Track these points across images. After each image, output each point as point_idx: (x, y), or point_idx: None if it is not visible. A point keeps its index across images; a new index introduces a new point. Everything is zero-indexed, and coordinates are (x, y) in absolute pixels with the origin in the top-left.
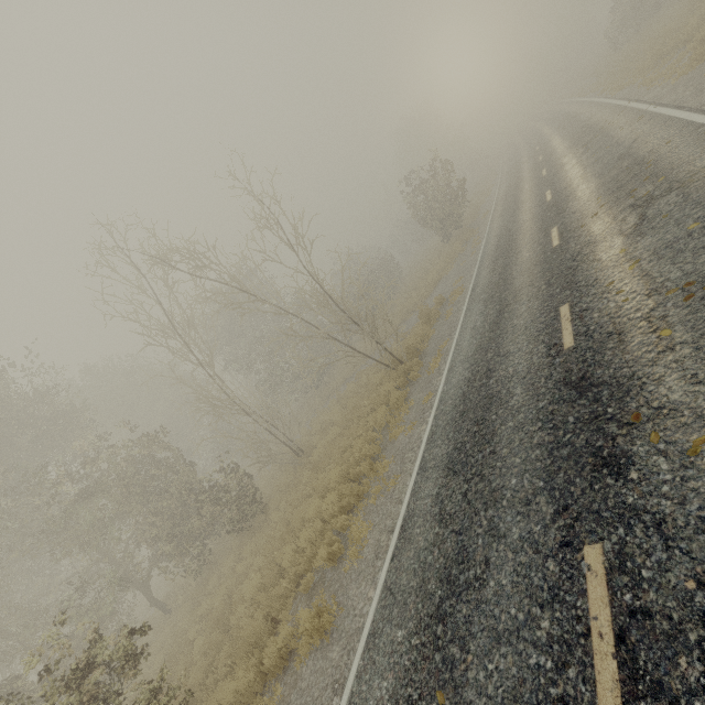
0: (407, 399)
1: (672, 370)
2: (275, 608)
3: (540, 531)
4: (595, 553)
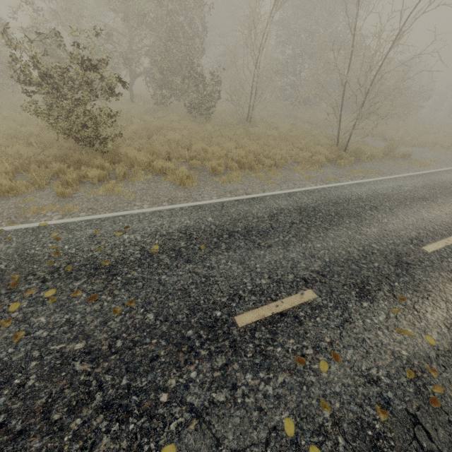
0: (322, 166)
1: (447, 312)
2: (174, 155)
3: (302, 266)
4: (311, 295)
